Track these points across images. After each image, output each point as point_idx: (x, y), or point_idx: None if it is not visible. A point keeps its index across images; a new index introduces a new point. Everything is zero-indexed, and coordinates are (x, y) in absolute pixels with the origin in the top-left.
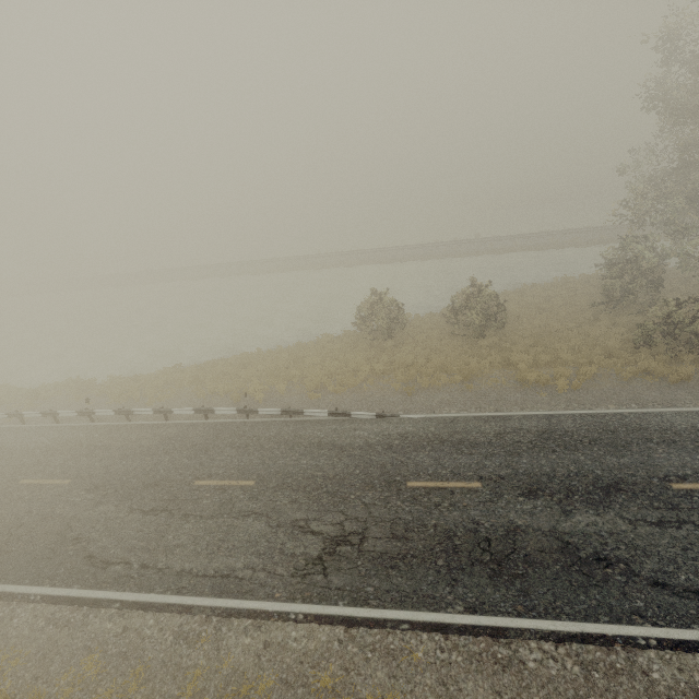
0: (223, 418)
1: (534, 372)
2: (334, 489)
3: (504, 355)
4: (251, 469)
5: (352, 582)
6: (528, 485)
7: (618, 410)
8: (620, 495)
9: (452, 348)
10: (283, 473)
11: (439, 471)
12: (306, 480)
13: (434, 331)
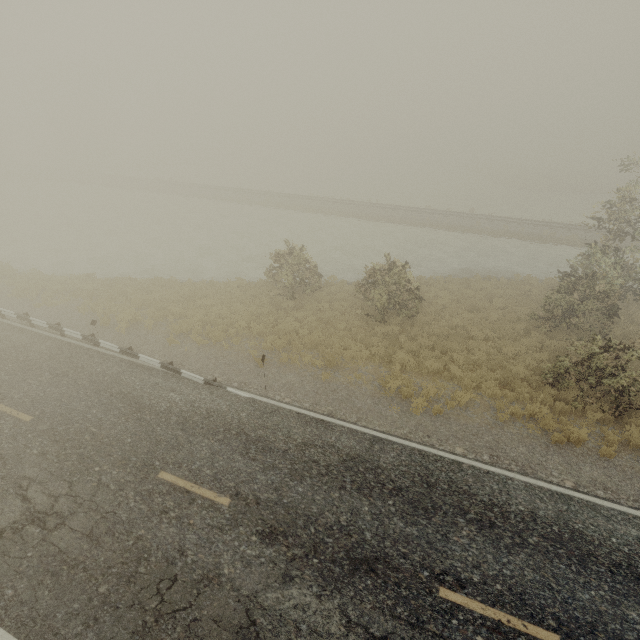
0: (79, 339)
1: (397, 381)
2: (89, 454)
3: (388, 350)
4: (43, 402)
5: (1, 576)
6: (276, 523)
7: (461, 457)
8: (367, 578)
9: (348, 327)
10: (64, 417)
11: (204, 469)
12: (76, 432)
13: (343, 302)
